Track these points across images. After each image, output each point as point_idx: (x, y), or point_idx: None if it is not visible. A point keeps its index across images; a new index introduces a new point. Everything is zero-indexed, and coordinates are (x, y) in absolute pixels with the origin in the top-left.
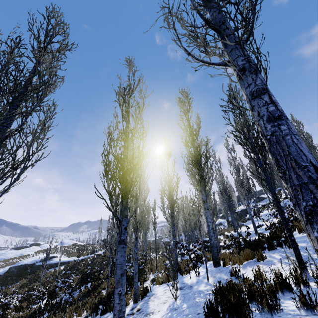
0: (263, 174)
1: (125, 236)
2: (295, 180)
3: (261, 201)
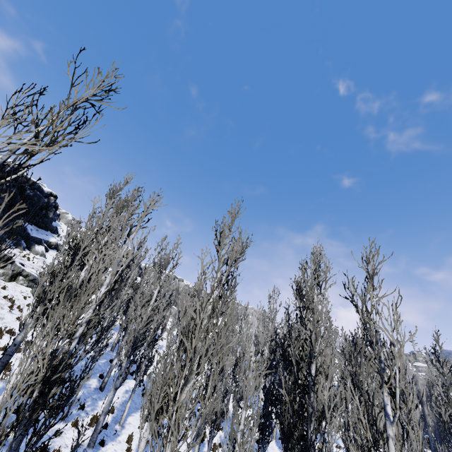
0: None
1: None
2: None
3: None
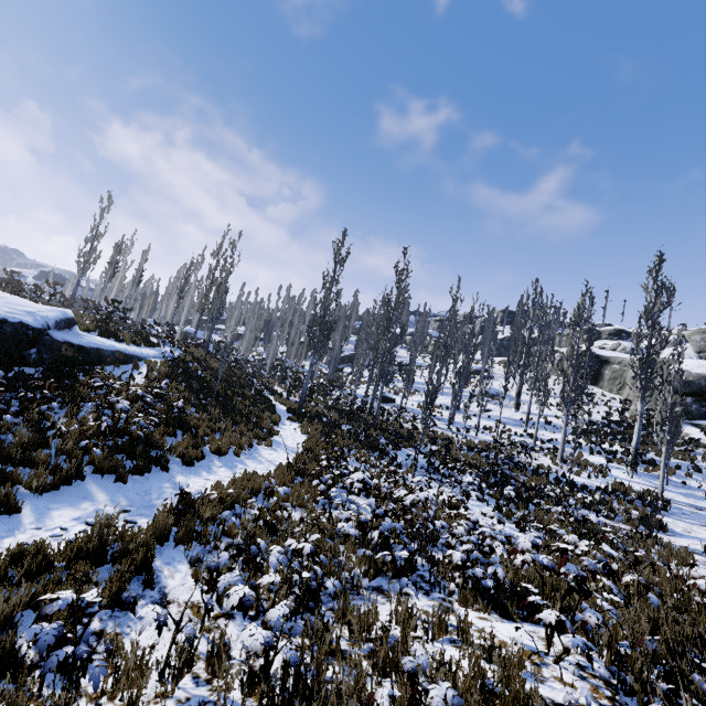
0: None
1: None
2: None
3: None
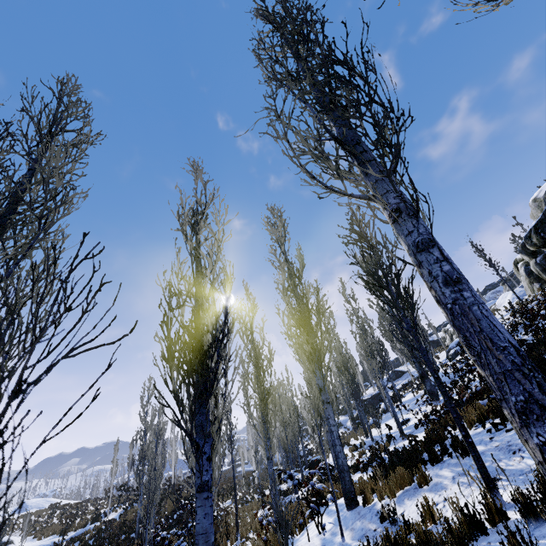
0: (415, 341)
1: (210, 474)
2: (496, 366)
3: (399, 378)
